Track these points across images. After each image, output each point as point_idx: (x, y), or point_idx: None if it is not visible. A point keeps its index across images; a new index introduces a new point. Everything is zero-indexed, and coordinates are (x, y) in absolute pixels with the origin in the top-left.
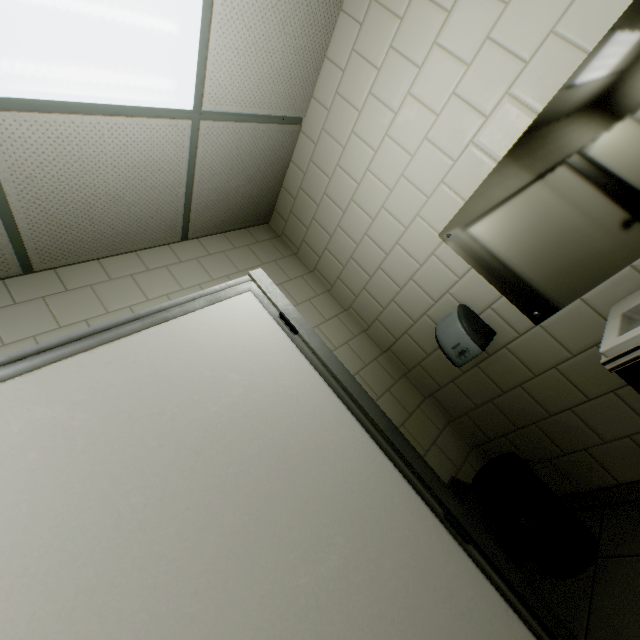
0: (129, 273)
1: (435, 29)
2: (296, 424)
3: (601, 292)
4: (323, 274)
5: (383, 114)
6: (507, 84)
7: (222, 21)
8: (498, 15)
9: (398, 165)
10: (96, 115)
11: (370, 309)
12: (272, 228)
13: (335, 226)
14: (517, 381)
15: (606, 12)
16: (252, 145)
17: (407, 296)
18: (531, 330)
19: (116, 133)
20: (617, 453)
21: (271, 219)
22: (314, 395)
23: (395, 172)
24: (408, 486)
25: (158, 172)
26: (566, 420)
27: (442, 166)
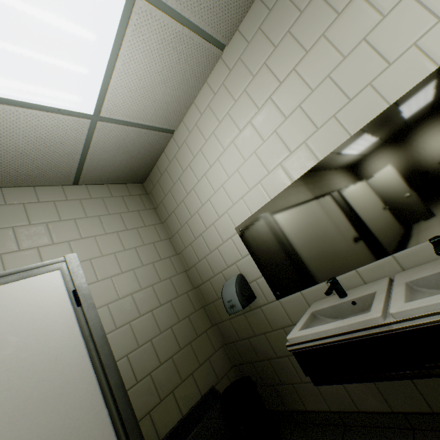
0: (23, 201)
1: (251, 114)
2: (45, 378)
3: (311, 292)
4: (169, 226)
5: (218, 147)
6: (281, 159)
7: (121, 73)
8: (281, 122)
9: (221, 179)
10: (16, 106)
11: (192, 258)
12: (145, 187)
13: (181, 200)
14: (263, 330)
15: (329, 144)
16: (136, 139)
17: (213, 258)
18: (274, 302)
19: (30, 118)
20: (308, 391)
21: (145, 181)
22: (71, 355)
23: (219, 182)
24: (112, 429)
25: (60, 144)
26: (285, 362)
27: (243, 189)
